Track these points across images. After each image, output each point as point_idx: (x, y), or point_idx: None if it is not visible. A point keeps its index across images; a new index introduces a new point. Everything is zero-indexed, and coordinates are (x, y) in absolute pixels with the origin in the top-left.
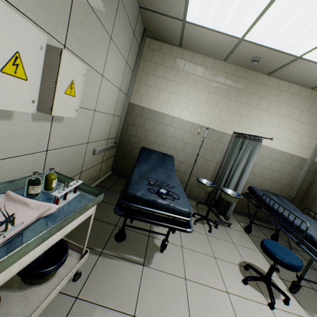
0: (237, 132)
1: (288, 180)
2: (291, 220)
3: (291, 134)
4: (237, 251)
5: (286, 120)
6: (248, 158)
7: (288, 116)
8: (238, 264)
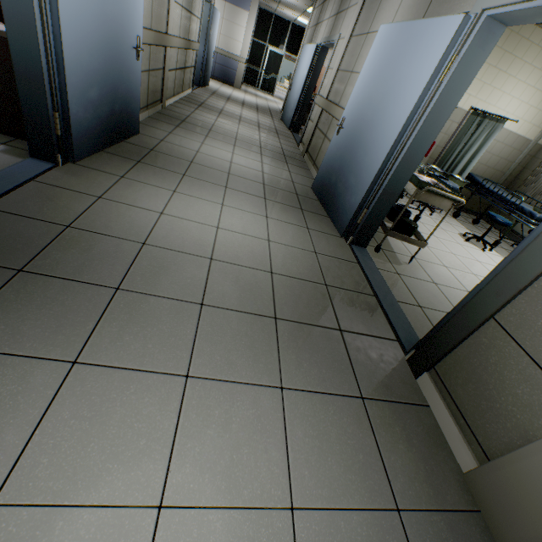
0: (476, 109)
1: (502, 166)
2: (508, 199)
3: (528, 110)
4: (454, 228)
5: (530, 91)
6: (482, 142)
7: (535, 85)
8: (458, 234)
